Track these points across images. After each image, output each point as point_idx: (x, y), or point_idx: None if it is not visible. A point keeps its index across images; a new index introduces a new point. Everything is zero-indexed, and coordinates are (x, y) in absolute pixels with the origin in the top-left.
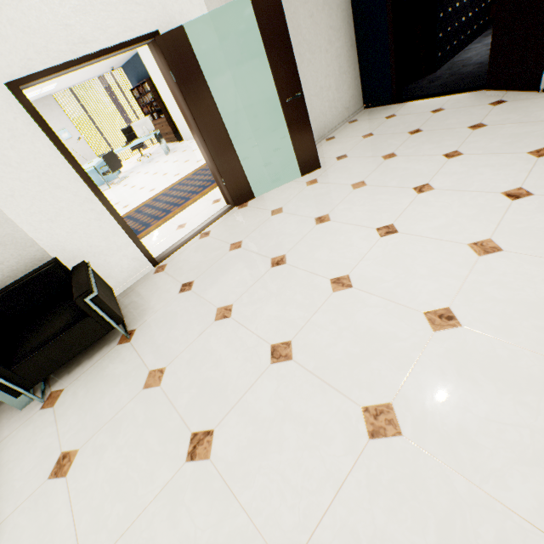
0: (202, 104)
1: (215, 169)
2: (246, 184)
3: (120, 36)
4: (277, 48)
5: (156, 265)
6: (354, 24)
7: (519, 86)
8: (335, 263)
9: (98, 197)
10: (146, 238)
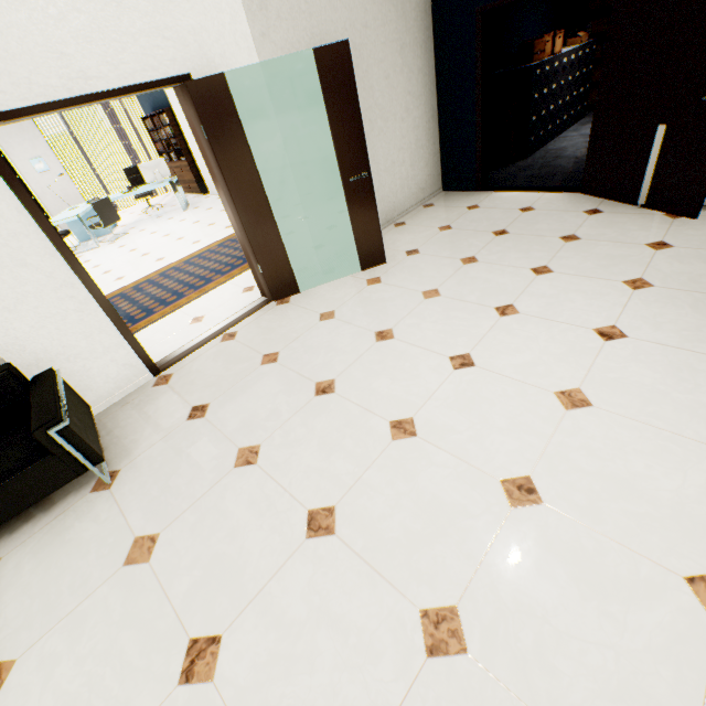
0: (241, 172)
1: (250, 252)
2: (290, 274)
3: (137, 75)
4: (343, 116)
5: (158, 374)
6: (437, 92)
7: (617, 196)
8: (397, 399)
9: (82, 281)
10: (146, 331)
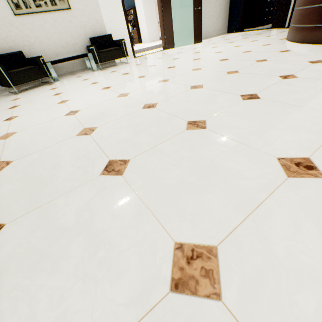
0: (166, 2)
1: (163, 31)
2: (173, 40)
3: None
4: None
5: (135, 58)
6: None
7: (280, 26)
8: (197, 51)
9: (126, 21)
10: None
